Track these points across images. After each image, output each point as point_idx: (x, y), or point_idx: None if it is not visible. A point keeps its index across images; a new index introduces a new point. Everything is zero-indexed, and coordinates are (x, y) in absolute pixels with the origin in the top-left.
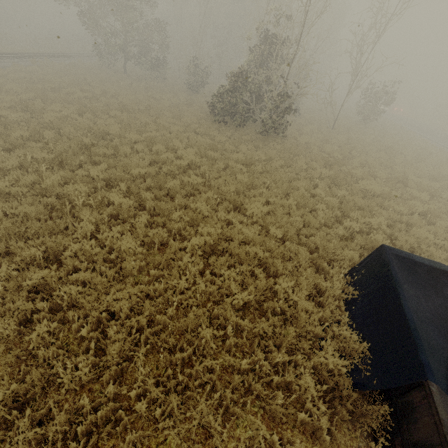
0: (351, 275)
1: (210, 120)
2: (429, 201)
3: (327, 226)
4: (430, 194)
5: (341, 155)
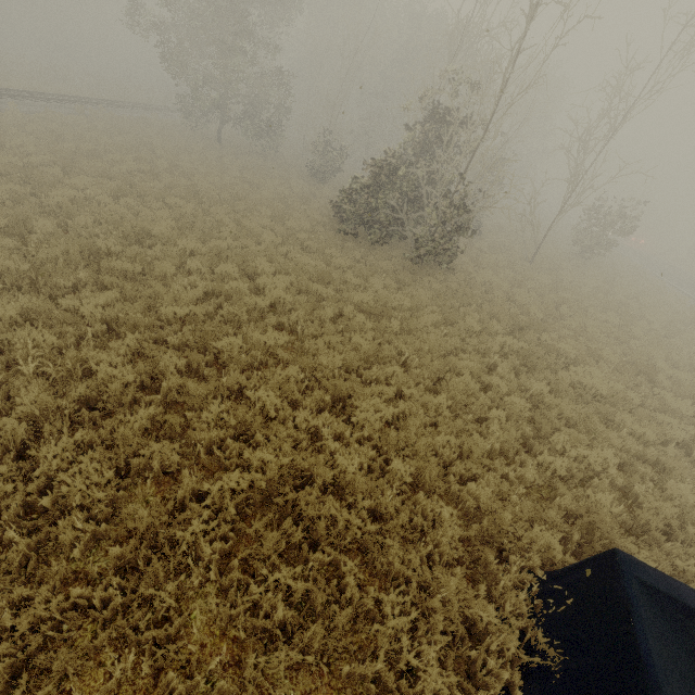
0: (543, 594)
1: (332, 228)
2: (694, 419)
3: (506, 454)
4: (694, 403)
5: (543, 312)
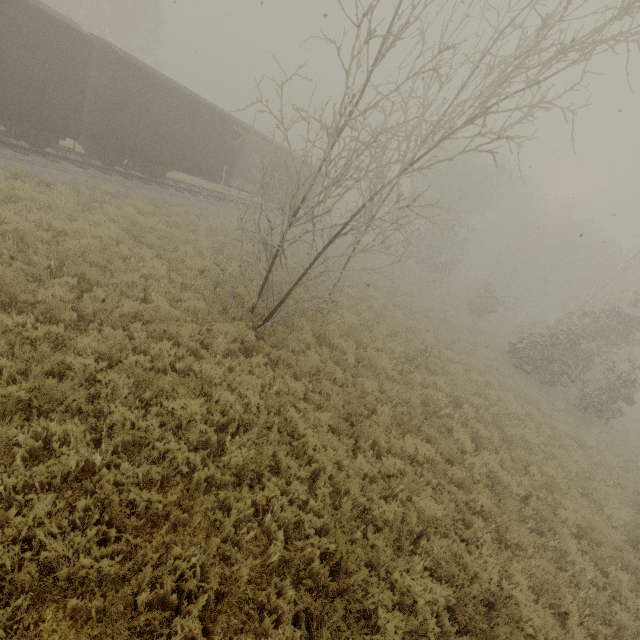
0: None
1: (506, 360)
2: None
3: None
4: None
5: None
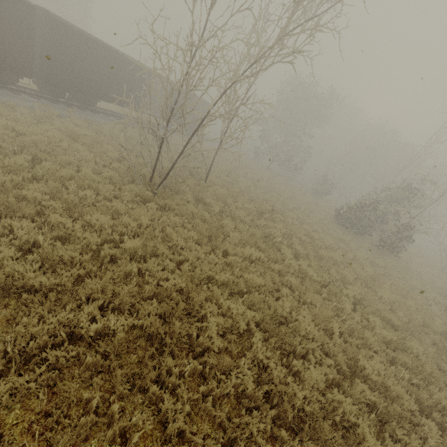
0: None
1: (333, 221)
2: None
3: None
4: None
5: None
